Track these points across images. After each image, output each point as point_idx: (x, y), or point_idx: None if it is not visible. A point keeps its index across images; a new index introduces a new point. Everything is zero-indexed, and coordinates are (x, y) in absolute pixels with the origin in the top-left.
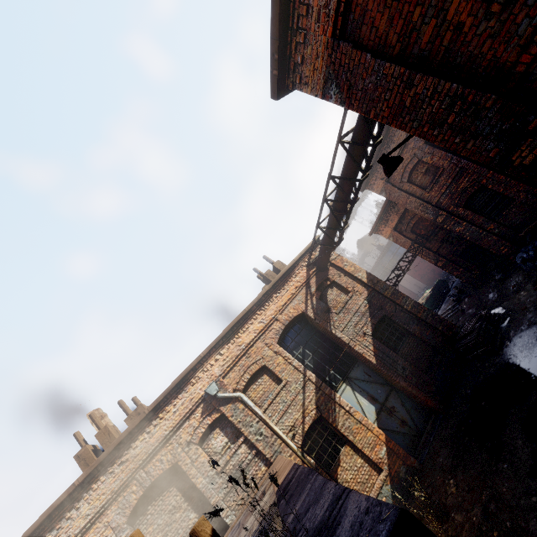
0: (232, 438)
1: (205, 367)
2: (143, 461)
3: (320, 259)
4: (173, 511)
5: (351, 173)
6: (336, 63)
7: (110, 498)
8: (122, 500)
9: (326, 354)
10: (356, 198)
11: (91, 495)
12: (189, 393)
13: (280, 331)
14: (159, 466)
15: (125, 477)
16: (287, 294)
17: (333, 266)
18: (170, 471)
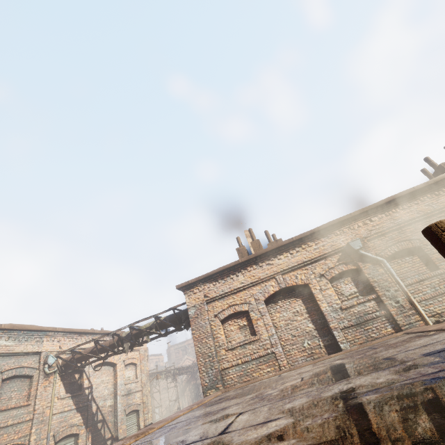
0: (361, 291)
1: (352, 226)
2: (283, 270)
3: None
4: (296, 313)
5: None
6: None
7: (257, 281)
8: (264, 286)
9: None
10: None
11: (245, 273)
12: (331, 240)
13: None
14: (294, 280)
15: (269, 274)
16: None
17: None
18: (300, 288)
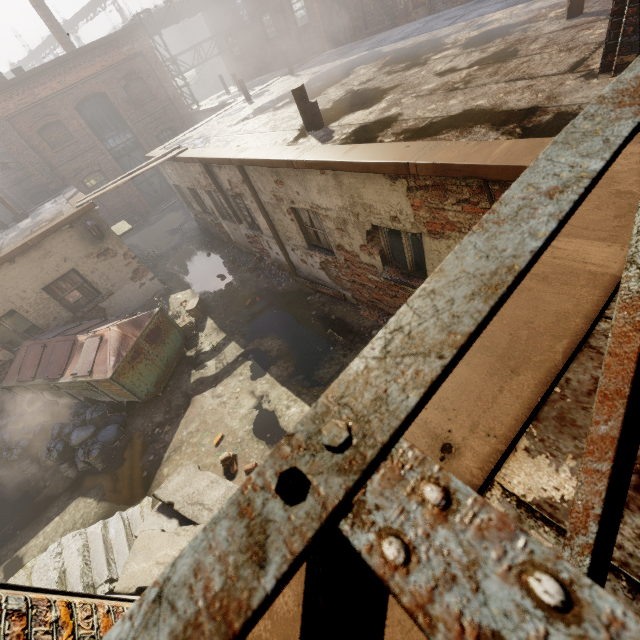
0: None
1: None
2: None
3: None
4: None
5: None
6: (2, 124)
7: None
8: None
9: None
10: None
11: None
12: None
13: None
14: None
15: None
16: None
17: None
18: None
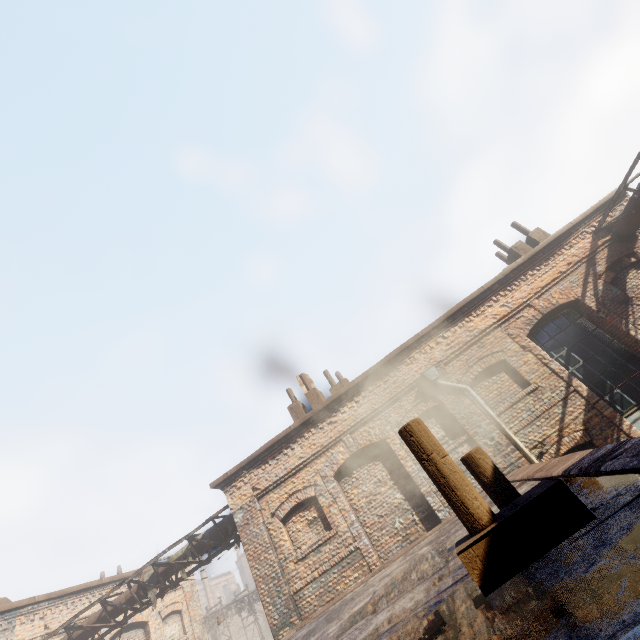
0: (450, 433)
1: (423, 349)
2: (350, 427)
3: (625, 220)
4: (378, 484)
5: None
6: None
7: (319, 450)
8: (330, 456)
9: (610, 365)
10: None
11: (303, 442)
12: (402, 372)
13: (534, 321)
14: (366, 437)
15: (333, 436)
16: (551, 272)
17: None
18: (377, 446)
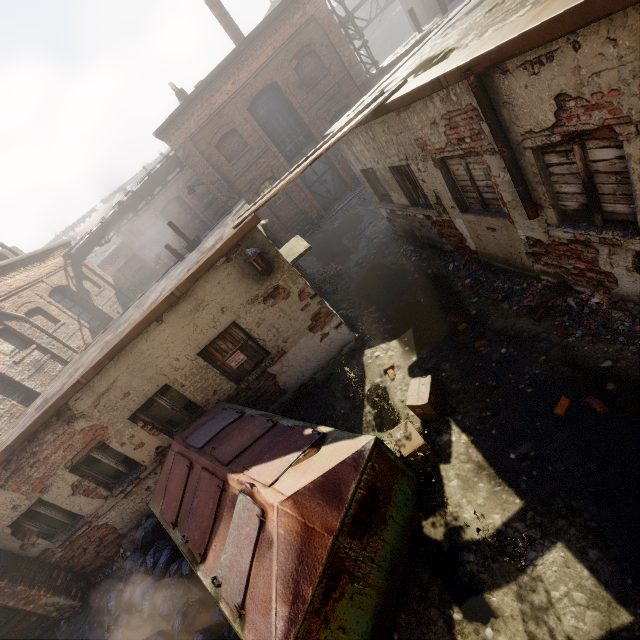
0: (20, 347)
1: None
2: None
3: (81, 253)
4: None
5: (145, 195)
6: (186, 145)
7: None
8: None
9: (88, 321)
10: (137, 213)
11: None
12: None
13: (50, 290)
14: None
15: None
16: (49, 267)
17: (85, 266)
18: None
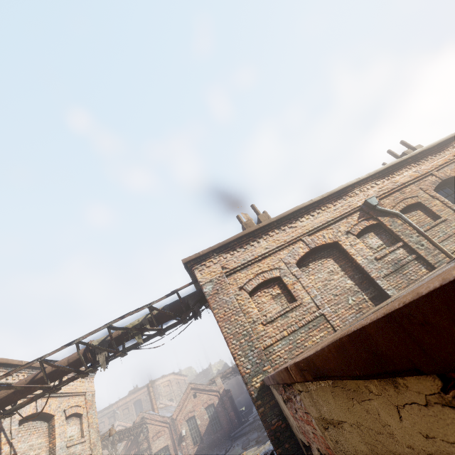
0: (386, 243)
1: (362, 189)
2: (309, 230)
3: None
4: (331, 273)
5: None
6: None
7: (283, 244)
8: (291, 250)
9: None
10: None
11: (268, 238)
12: (347, 201)
13: (437, 183)
14: (322, 239)
15: (295, 236)
16: (443, 158)
17: None
18: (327, 248)
